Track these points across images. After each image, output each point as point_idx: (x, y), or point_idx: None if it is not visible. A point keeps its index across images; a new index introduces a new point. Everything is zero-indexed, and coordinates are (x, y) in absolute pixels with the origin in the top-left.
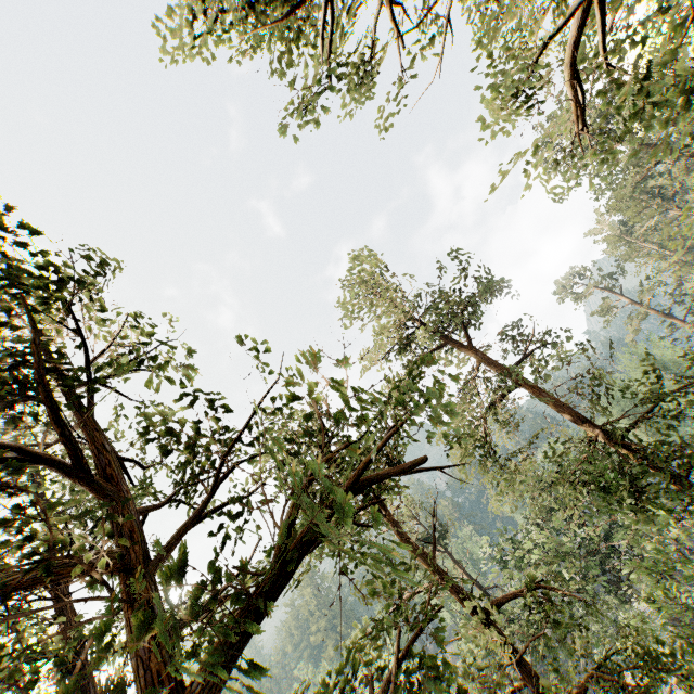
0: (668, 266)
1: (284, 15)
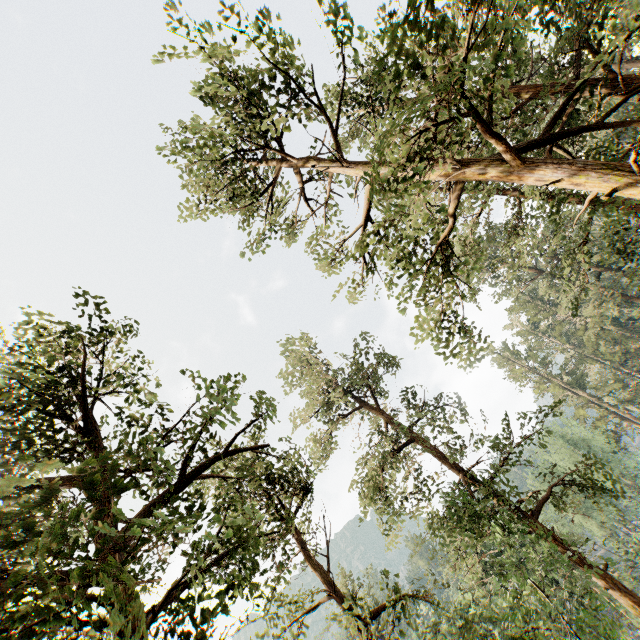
0: (571, 357)
1: (244, 207)
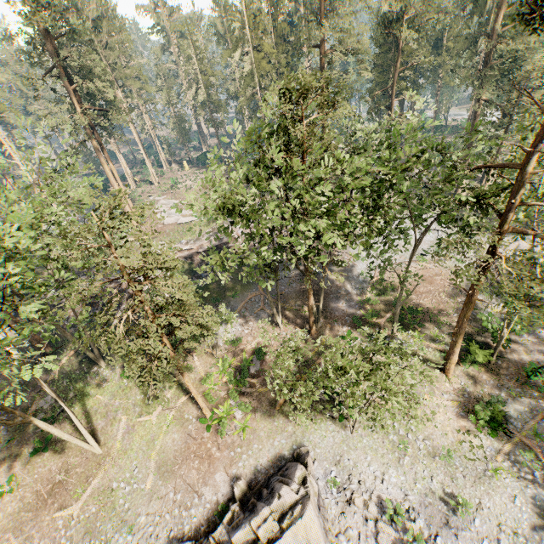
0: None
1: None
